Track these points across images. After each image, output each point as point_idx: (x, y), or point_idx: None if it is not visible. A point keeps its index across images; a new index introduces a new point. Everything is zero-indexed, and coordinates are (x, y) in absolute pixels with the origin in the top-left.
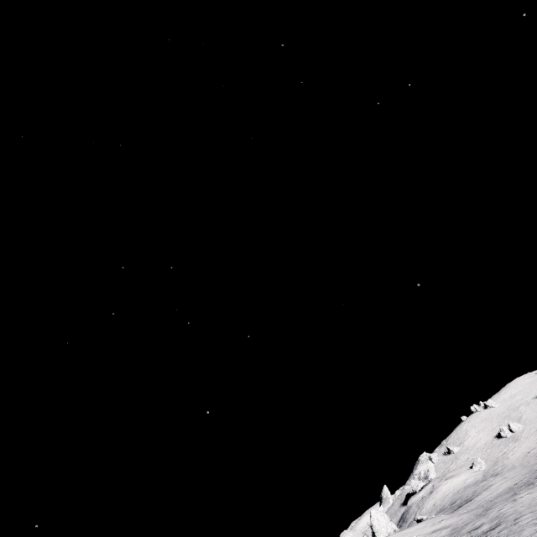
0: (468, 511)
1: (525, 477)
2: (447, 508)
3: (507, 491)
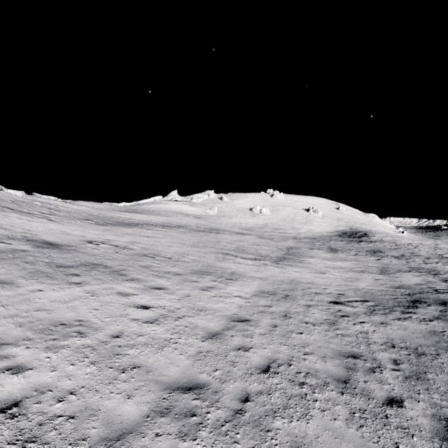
0: (2, 200)
1: (146, 221)
2: (135, 210)
3: (108, 217)
